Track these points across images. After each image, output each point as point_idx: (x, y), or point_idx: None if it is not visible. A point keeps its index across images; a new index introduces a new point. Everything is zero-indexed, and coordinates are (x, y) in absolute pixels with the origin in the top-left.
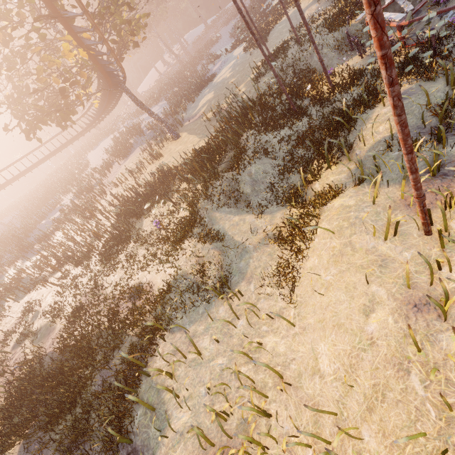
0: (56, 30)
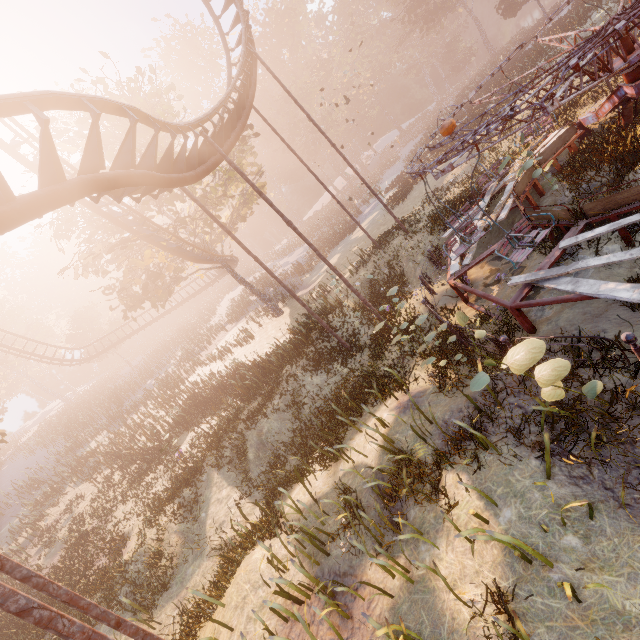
0: (168, 217)
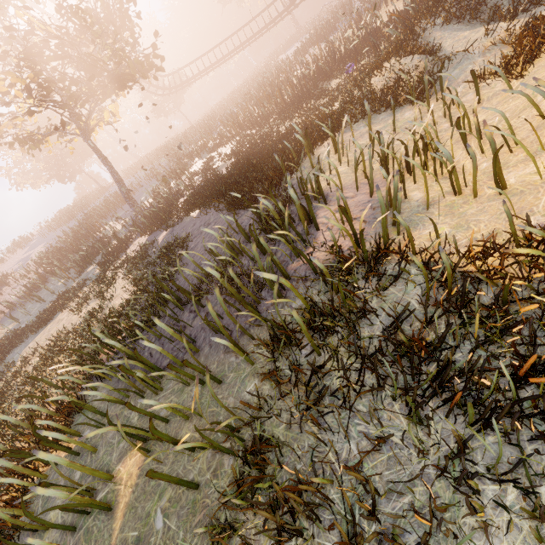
0: None
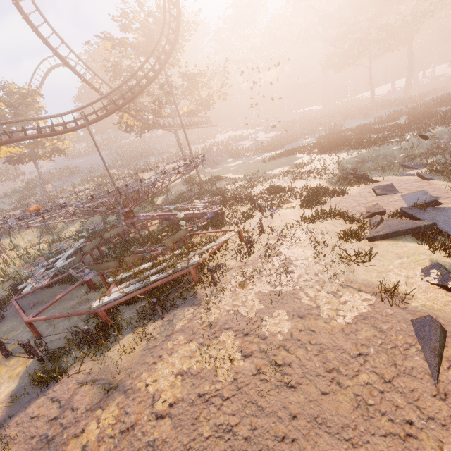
0: (162, 91)
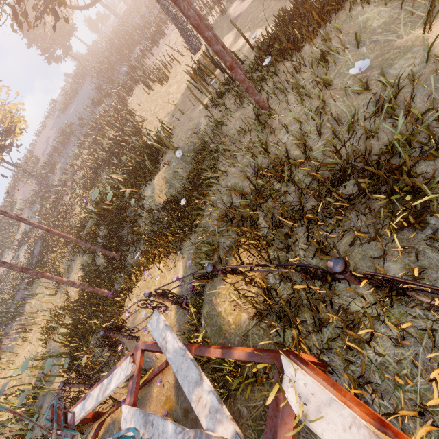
0: None
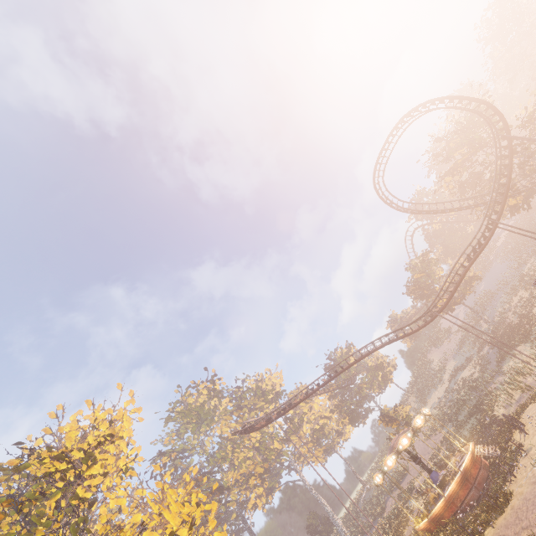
0: None
